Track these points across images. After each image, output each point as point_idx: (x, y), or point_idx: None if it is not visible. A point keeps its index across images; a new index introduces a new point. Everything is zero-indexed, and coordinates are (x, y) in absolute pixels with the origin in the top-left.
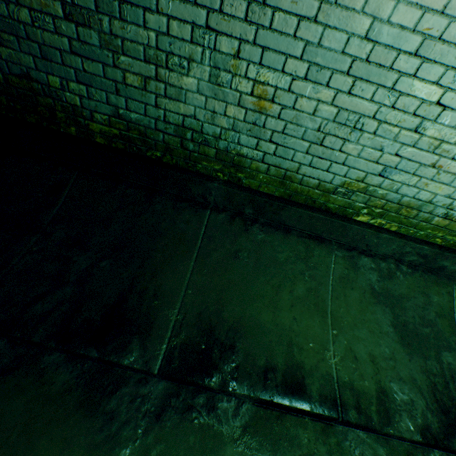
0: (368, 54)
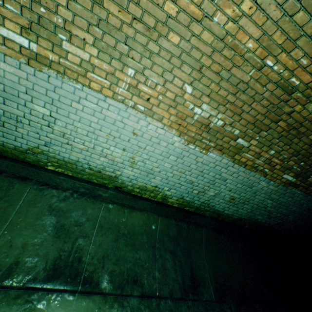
0: (4, 89)
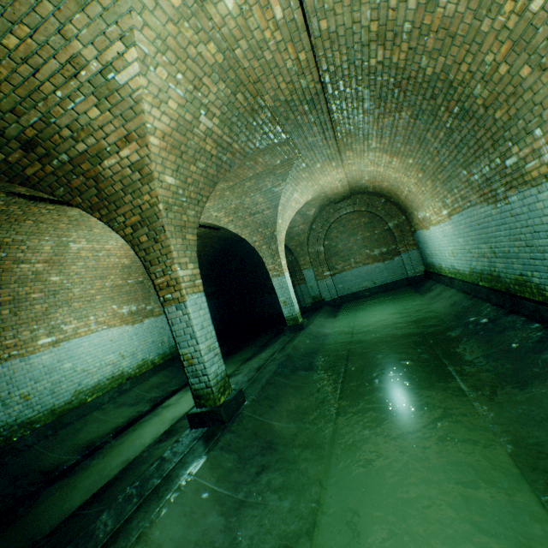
0: (48, 369)
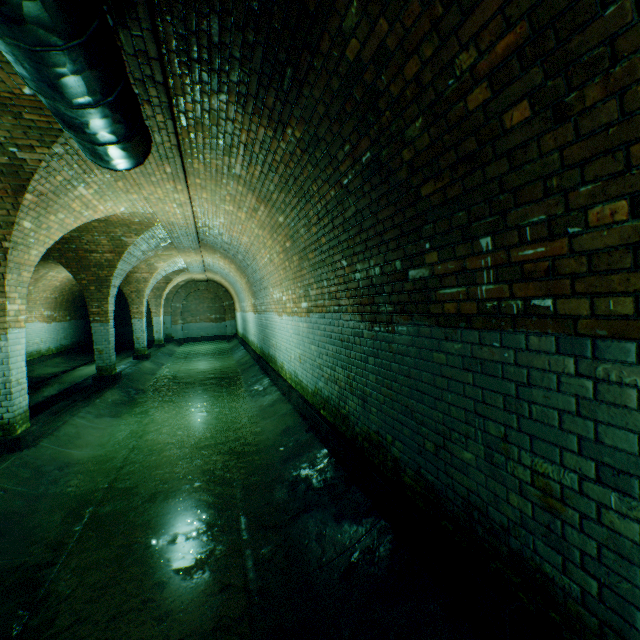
0: None
